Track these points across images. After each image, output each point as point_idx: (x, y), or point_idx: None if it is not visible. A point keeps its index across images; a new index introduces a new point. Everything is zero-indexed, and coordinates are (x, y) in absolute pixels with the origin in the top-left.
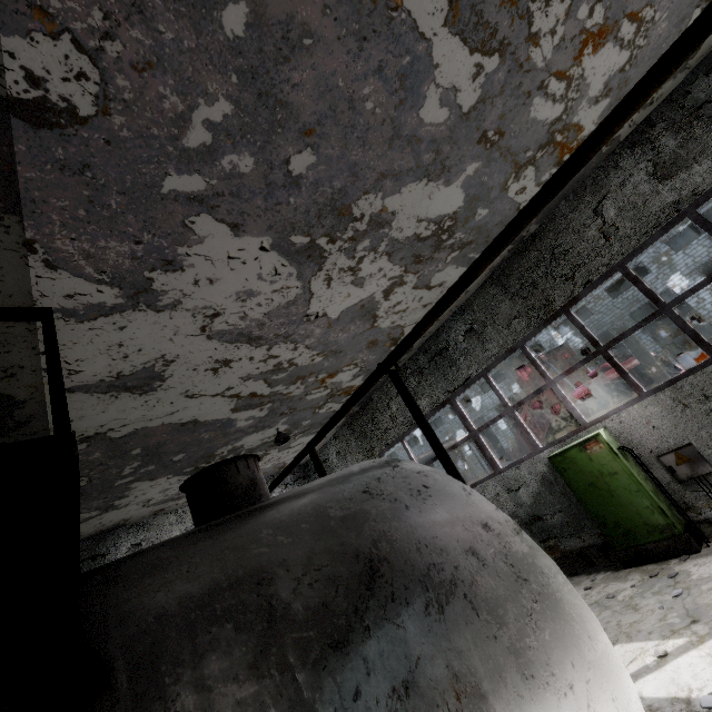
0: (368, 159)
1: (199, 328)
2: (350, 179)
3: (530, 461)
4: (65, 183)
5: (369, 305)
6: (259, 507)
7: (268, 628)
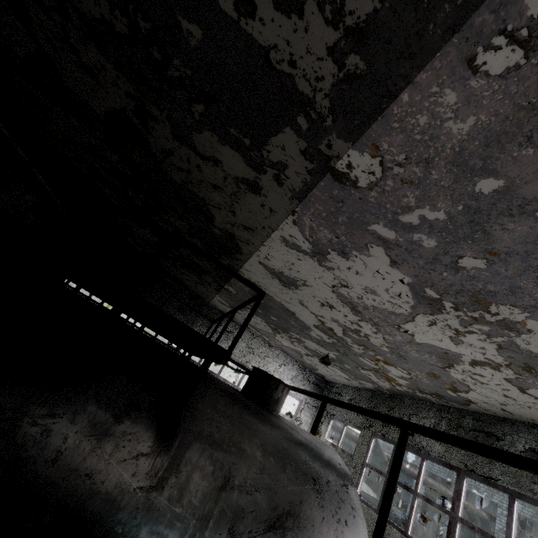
0: (535, 291)
1: (332, 284)
2: (506, 291)
3: None
4: (327, 202)
5: (453, 356)
6: (267, 420)
7: (220, 488)
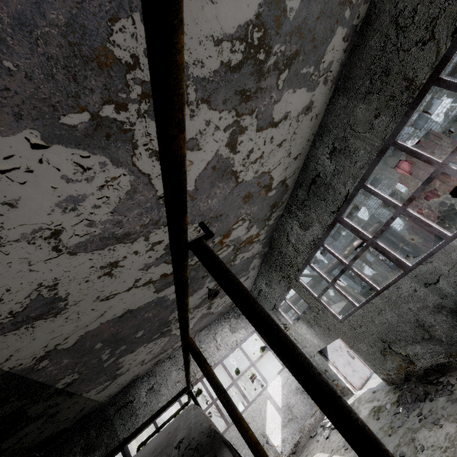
0: None
1: (52, 250)
2: (71, 1)
3: (441, 252)
4: None
5: (221, 164)
6: None
7: None
